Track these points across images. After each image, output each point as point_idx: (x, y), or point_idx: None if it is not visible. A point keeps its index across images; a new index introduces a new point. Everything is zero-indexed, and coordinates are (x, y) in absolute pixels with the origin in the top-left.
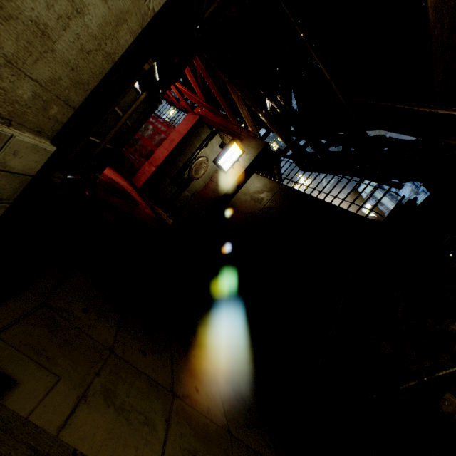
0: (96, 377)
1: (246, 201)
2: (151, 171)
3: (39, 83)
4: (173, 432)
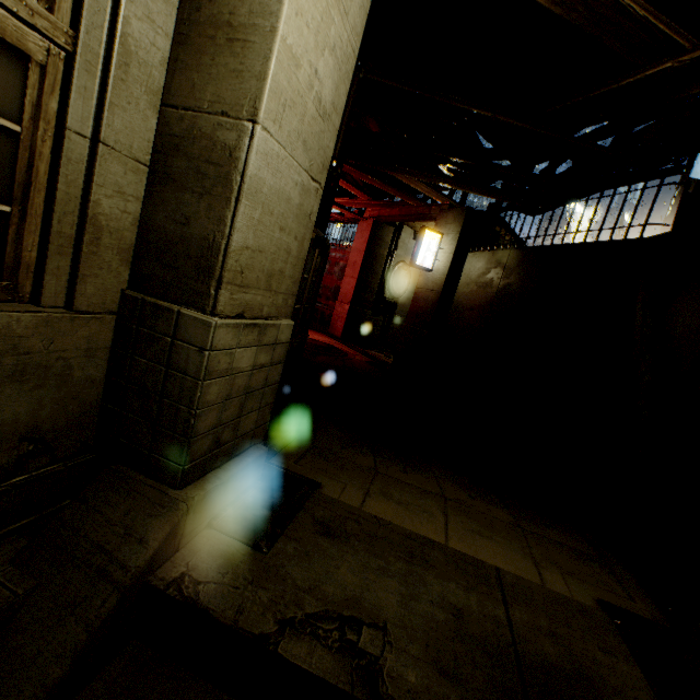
0: (371, 485)
1: (471, 293)
2: (345, 311)
3: (283, 293)
4: (452, 519)
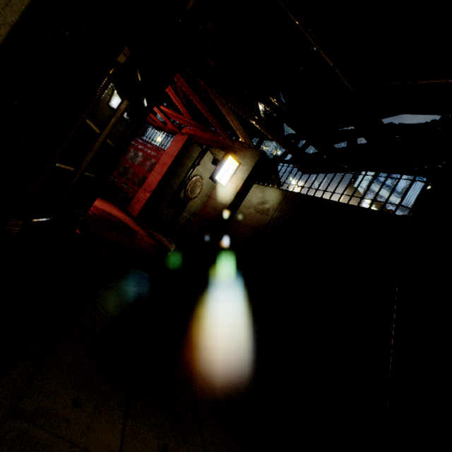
0: None
1: (250, 214)
2: (146, 197)
3: None
4: None
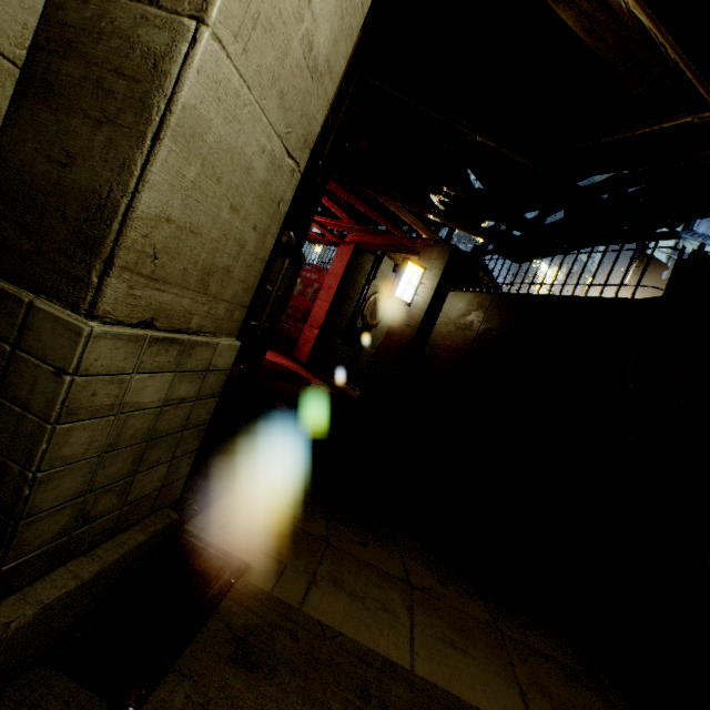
0: (319, 565)
1: (449, 333)
2: (314, 335)
3: (228, 301)
4: (419, 620)
